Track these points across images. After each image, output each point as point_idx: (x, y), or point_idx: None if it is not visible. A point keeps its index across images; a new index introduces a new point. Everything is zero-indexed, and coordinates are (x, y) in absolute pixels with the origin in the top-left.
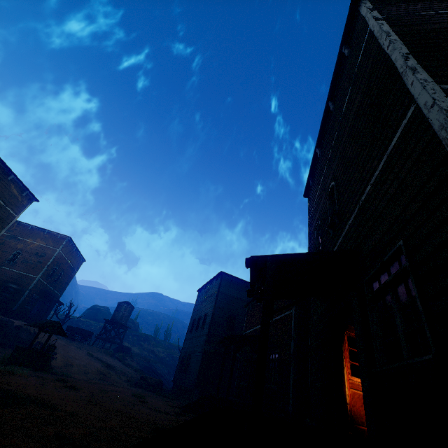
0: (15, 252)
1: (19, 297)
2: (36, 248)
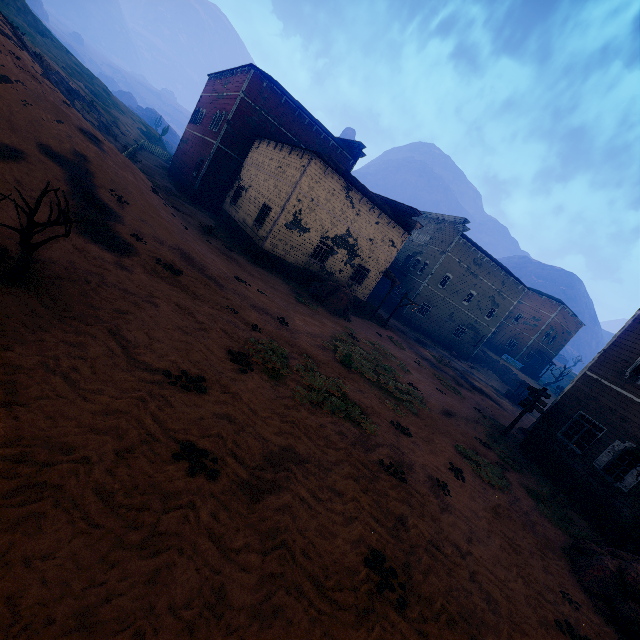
0: (518, 314)
1: (519, 351)
2: (533, 313)
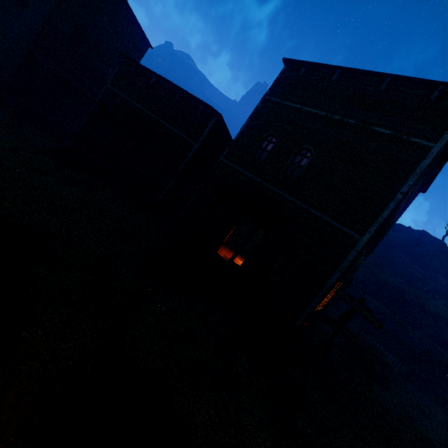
0: None
1: None
2: None
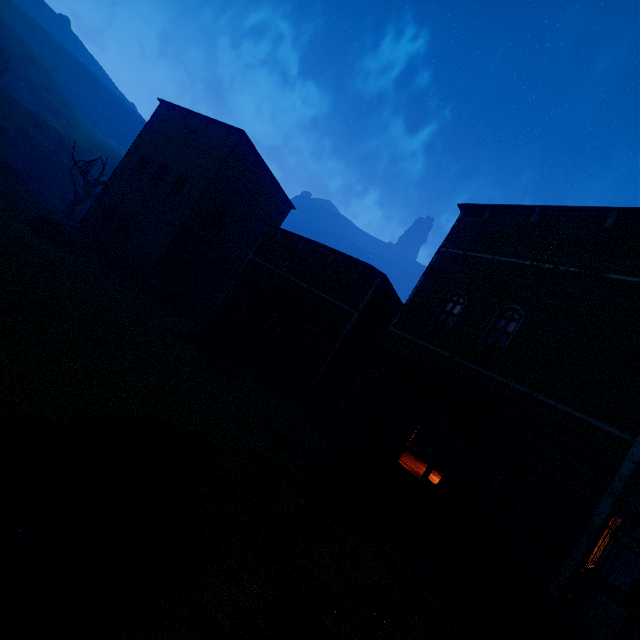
0: None
1: None
2: None
